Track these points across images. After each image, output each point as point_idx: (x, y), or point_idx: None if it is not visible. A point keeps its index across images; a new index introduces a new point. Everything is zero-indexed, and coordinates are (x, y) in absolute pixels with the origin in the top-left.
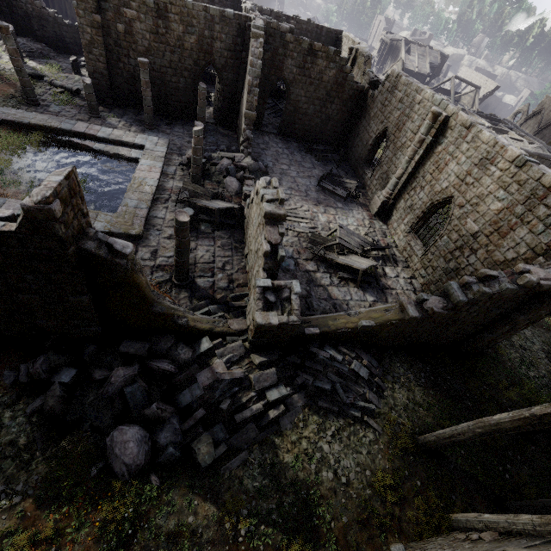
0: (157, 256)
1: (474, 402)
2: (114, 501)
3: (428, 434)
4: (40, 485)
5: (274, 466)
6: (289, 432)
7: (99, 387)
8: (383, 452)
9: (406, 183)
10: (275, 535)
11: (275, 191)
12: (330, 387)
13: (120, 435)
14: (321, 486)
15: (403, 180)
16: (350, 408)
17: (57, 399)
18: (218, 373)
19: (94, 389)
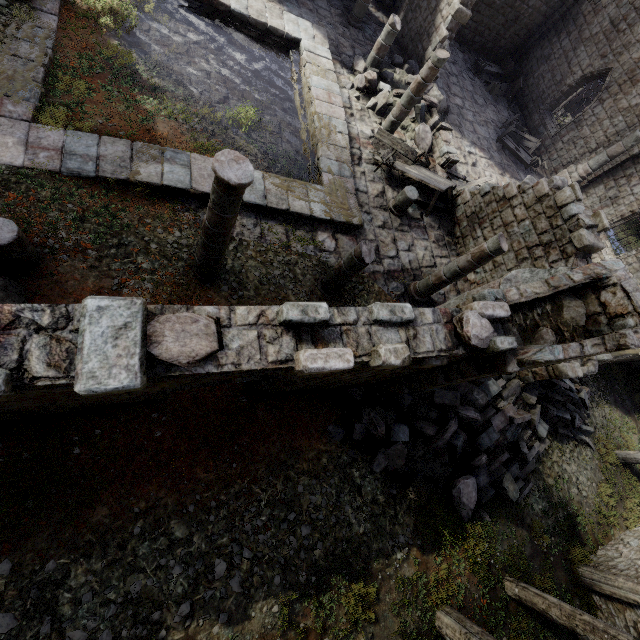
0: (383, 258)
1: (638, 414)
2: (469, 539)
3: (631, 452)
4: (414, 535)
5: (545, 490)
6: (545, 459)
7: (433, 443)
8: (598, 466)
9: (618, 166)
10: (560, 543)
11: (584, 208)
12: (570, 417)
13: (466, 487)
14: (573, 501)
15: (618, 161)
16: (577, 432)
17: (404, 458)
18: (515, 419)
19: (420, 442)
